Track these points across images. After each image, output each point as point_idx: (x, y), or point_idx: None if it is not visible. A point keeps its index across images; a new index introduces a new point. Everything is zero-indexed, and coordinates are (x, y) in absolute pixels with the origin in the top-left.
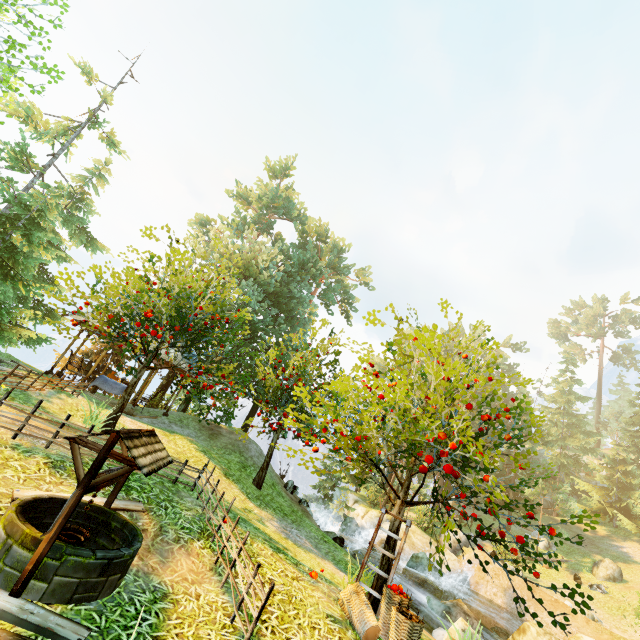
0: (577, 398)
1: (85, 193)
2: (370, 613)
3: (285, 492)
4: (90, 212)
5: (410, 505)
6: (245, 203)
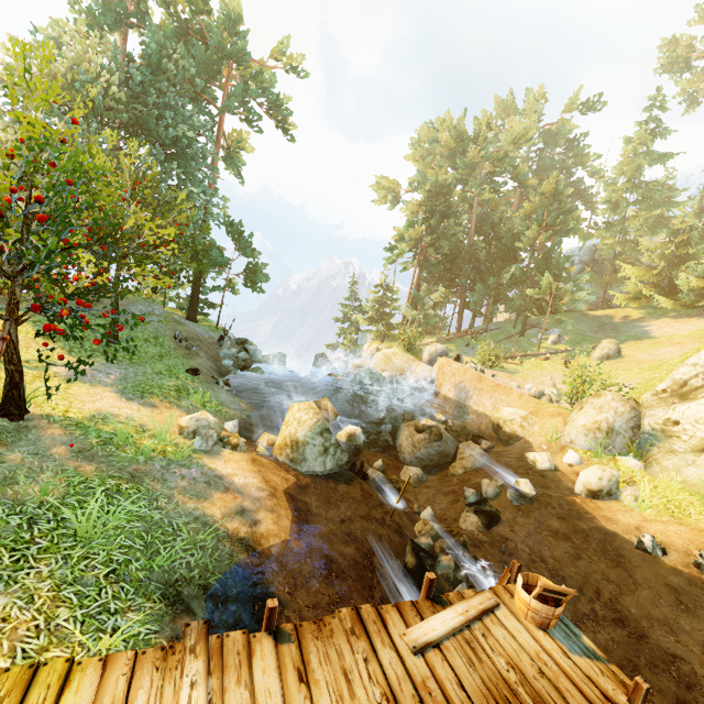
0: (655, 160)
1: None
2: None
3: (174, 342)
4: None
5: (16, 321)
6: None
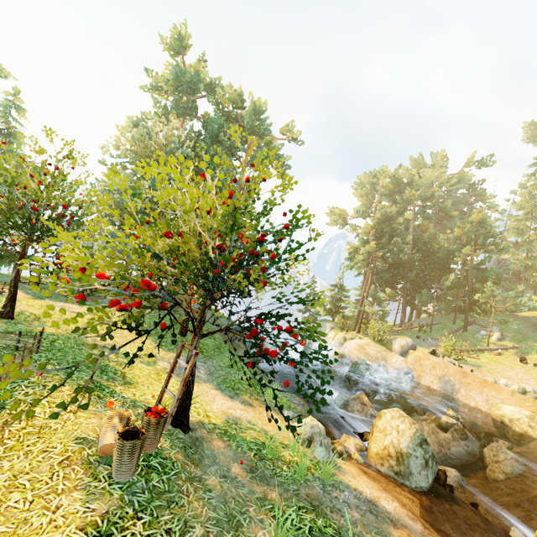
0: None
1: (10, 127)
2: (111, 434)
3: (220, 334)
4: (20, 144)
5: (203, 337)
6: (162, 92)
